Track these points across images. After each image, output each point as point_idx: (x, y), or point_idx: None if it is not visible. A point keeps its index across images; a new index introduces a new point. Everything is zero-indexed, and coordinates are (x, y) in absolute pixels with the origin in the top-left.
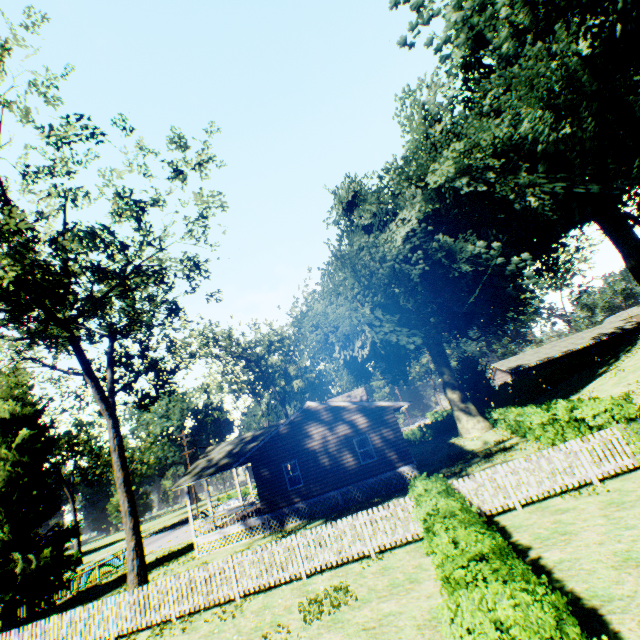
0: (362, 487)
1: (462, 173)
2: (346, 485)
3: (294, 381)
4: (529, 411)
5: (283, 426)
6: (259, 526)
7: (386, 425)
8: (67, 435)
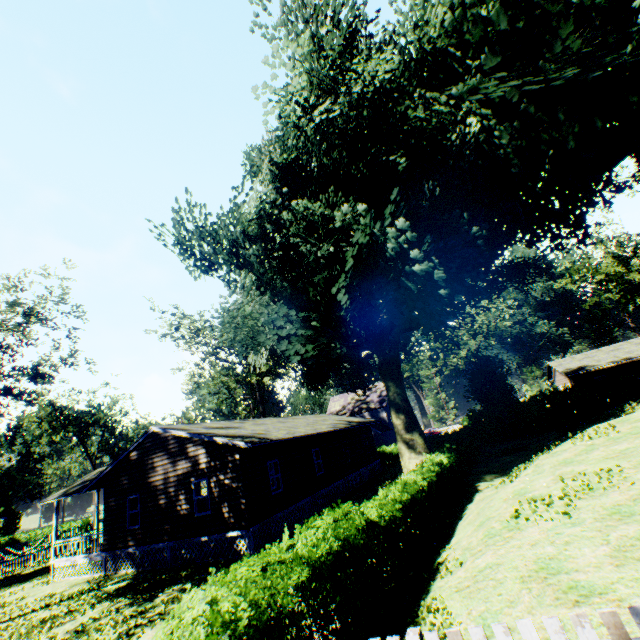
0: (192, 546)
1: (330, 94)
2: (176, 539)
3: (264, 378)
4: (380, 492)
5: (129, 452)
6: (100, 563)
7: (227, 469)
8: (86, 414)
